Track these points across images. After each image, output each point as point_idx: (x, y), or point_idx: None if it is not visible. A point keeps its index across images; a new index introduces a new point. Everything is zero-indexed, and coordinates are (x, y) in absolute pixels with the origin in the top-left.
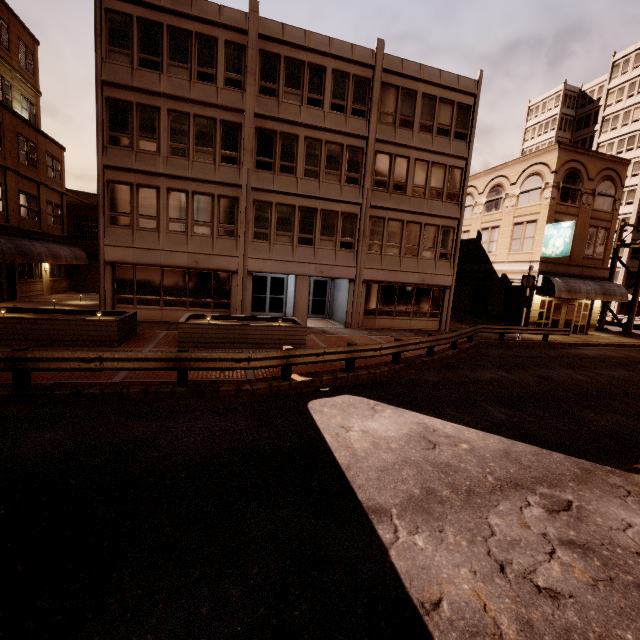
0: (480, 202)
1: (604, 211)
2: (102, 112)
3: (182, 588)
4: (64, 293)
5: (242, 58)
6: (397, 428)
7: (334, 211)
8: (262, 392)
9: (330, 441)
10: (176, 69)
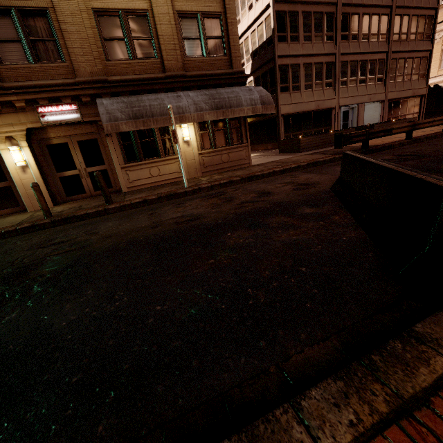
0: None
1: None
2: (274, 21)
3: None
4: None
5: None
6: None
7: (374, 60)
8: None
9: None
10: None
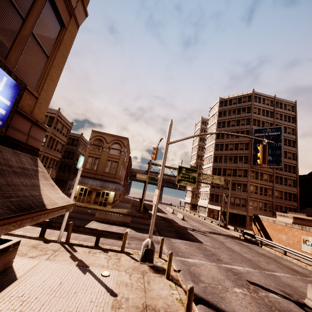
0: None
1: (115, 155)
2: None
3: None
4: None
5: None
6: None
7: None
8: None
9: None
10: None
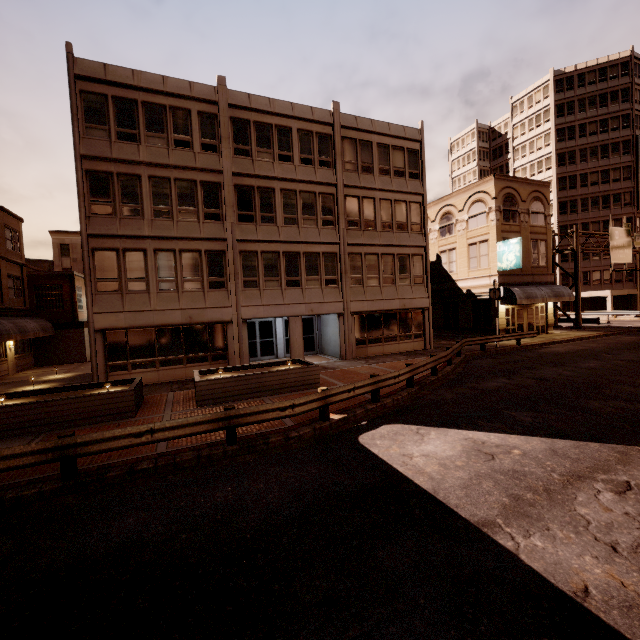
0: (434, 229)
1: (539, 226)
2: (83, 184)
3: (371, 632)
4: (30, 369)
5: (215, 125)
6: (451, 447)
7: (315, 252)
8: (308, 436)
9: (403, 470)
10: (153, 139)
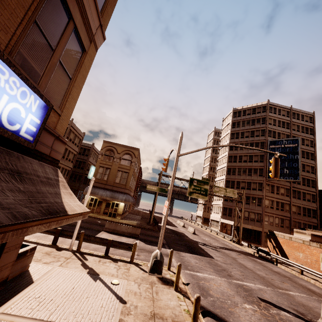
0: None
1: (126, 165)
2: None
3: None
4: None
5: None
6: None
7: None
8: None
9: None
10: None
